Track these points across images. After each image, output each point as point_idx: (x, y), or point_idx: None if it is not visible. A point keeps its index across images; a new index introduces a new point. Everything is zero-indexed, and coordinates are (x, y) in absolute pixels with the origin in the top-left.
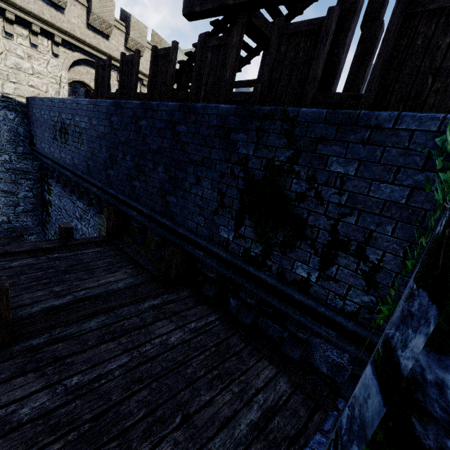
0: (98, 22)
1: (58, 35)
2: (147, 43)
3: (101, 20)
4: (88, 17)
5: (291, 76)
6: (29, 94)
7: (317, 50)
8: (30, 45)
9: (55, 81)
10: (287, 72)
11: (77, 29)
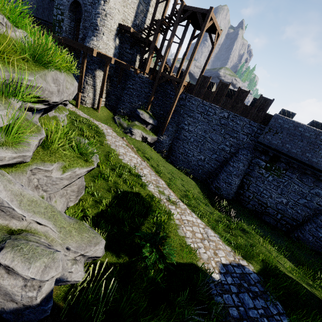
0: None
1: None
2: None
3: None
4: None
5: None
6: None
7: None
8: None
9: None
10: None
11: None
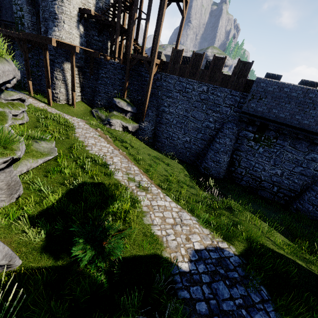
0: None
1: None
2: None
3: None
4: None
5: None
6: None
7: None
8: None
9: None
10: None
11: None
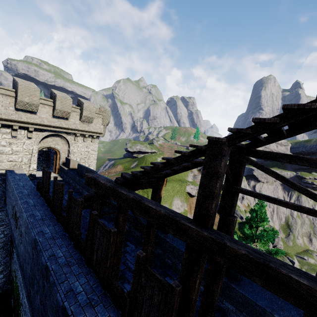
0: (60, 113)
1: (31, 127)
2: (96, 113)
3: (62, 112)
4: (53, 111)
5: (150, 311)
6: (8, 166)
7: (166, 314)
8: (11, 136)
9: (28, 153)
10: (147, 304)
11: (45, 120)
